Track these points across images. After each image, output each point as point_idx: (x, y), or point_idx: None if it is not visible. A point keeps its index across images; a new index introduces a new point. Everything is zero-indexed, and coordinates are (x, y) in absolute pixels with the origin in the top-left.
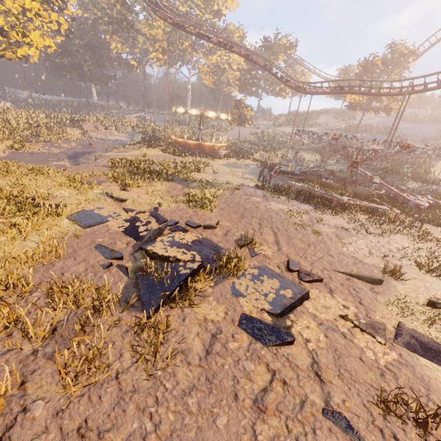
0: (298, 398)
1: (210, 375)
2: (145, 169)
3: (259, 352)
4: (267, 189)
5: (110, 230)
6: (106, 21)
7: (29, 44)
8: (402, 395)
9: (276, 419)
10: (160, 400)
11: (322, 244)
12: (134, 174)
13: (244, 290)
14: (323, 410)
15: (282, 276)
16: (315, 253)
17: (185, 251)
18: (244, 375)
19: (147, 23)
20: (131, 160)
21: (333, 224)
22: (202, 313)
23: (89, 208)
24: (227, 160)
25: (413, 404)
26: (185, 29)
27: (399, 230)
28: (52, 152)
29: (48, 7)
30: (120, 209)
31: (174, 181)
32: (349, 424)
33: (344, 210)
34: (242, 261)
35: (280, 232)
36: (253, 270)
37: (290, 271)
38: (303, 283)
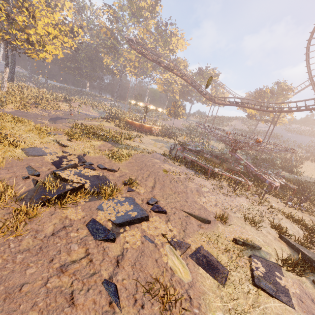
0: (92, 271)
1: (44, 246)
2: (93, 132)
3: (88, 241)
4: (170, 157)
5: (44, 160)
6: (103, 46)
7: (45, 51)
8: (169, 285)
9: (68, 278)
10: (0, 252)
11: (184, 194)
12: (84, 134)
13: (106, 207)
14: (104, 280)
15: (138, 204)
16: (176, 198)
17: (81, 179)
18: (67, 251)
19: (127, 51)
20: (88, 126)
21: (200, 184)
22: (67, 214)
23: (40, 146)
24: (157, 137)
25: (172, 292)
26: (146, 56)
27: (246, 195)
28: (42, 114)
29: (64, 34)
30: (61, 150)
31: (108, 142)
32: (114, 290)
33: (216, 178)
34: (115, 190)
35: (159, 181)
36: (121, 198)
37: (148, 204)
38: (152, 212)
